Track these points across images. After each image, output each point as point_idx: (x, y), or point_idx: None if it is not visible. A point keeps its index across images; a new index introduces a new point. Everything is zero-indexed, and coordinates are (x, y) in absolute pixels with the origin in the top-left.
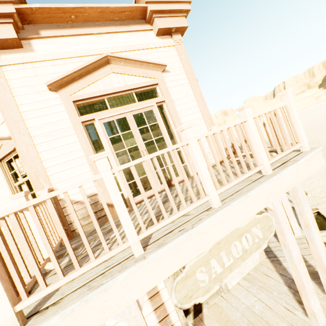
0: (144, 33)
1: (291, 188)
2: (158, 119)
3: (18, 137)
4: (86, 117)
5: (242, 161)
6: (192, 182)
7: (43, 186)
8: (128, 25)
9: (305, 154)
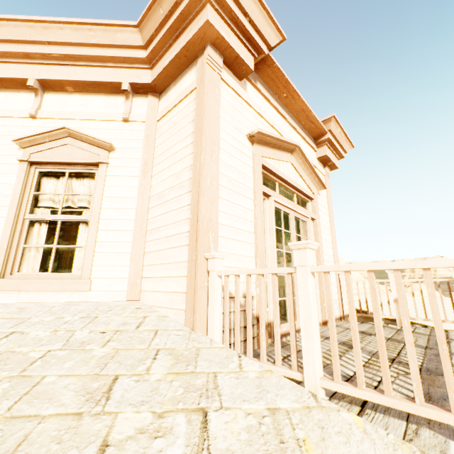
0: (311, 149)
1: None
2: (309, 235)
3: (208, 161)
4: (266, 189)
5: None
6: (340, 330)
7: (209, 247)
8: (305, 134)
9: None
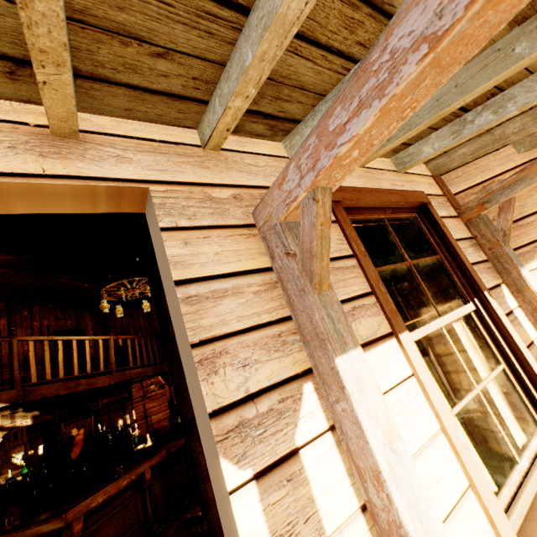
0: None
1: None
2: None
3: None
4: None
5: None
6: None
7: None
8: None
9: None
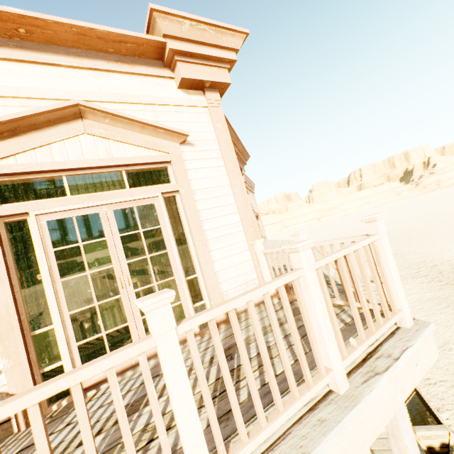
0: (159, 80)
1: (384, 425)
2: (162, 221)
3: None
4: (9, 208)
5: (288, 369)
6: (207, 346)
7: None
8: (132, 64)
9: (408, 340)
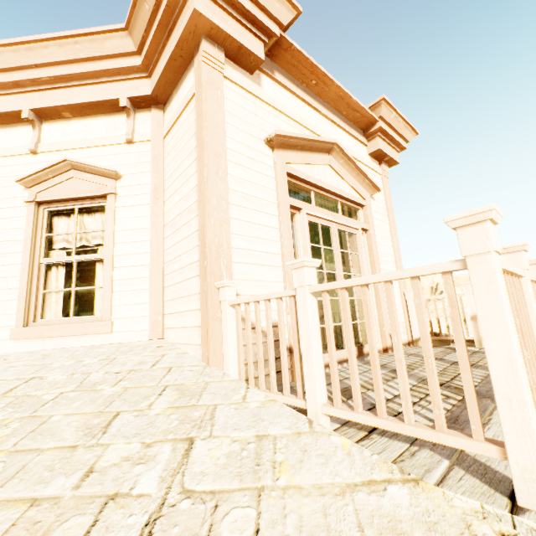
0: (360, 144)
1: None
2: (360, 250)
3: (212, 178)
4: (295, 201)
5: None
6: None
7: (221, 275)
8: (350, 127)
9: None
